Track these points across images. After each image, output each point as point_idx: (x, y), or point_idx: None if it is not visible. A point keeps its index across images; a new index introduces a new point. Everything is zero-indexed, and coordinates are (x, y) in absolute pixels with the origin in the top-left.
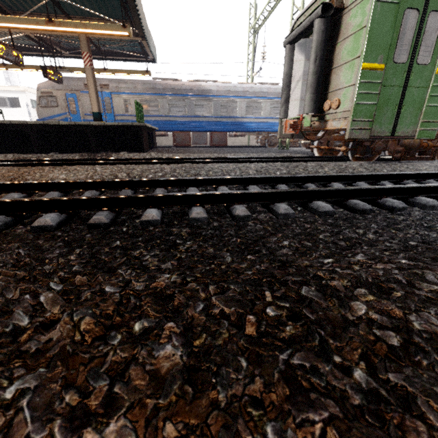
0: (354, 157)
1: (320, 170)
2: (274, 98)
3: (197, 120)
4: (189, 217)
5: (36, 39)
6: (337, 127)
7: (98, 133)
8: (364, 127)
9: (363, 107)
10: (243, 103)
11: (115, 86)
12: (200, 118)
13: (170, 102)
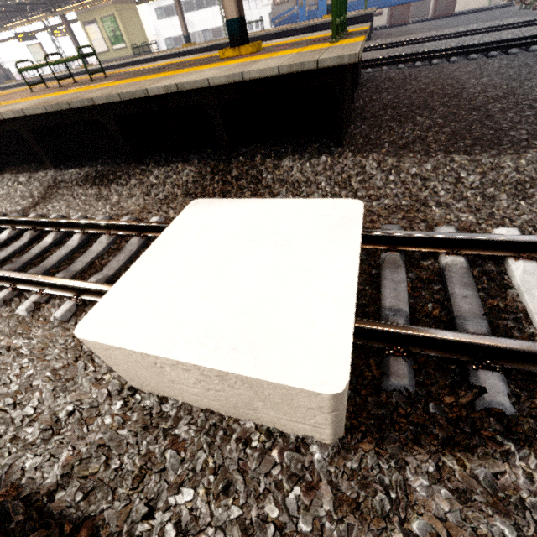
0: None
1: (504, 37)
2: None
3: None
4: (414, 66)
5: None
6: None
7: None
8: None
9: None
10: None
11: None
12: None
13: None
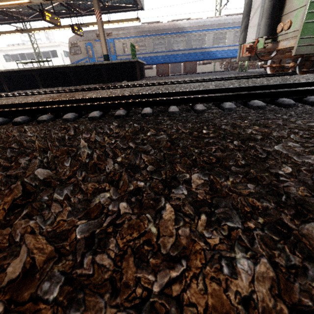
0: (301, 71)
1: (266, 82)
2: (238, 27)
3: (174, 53)
4: (168, 111)
5: (66, 5)
6: (287, 46)
7: (108, 69)
8: (311, 43)
9: (312, 25)
10: (210, 35)
11: (116, 33)
12: (176, 52)
13: (154, 42)
